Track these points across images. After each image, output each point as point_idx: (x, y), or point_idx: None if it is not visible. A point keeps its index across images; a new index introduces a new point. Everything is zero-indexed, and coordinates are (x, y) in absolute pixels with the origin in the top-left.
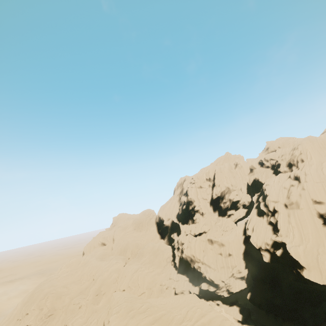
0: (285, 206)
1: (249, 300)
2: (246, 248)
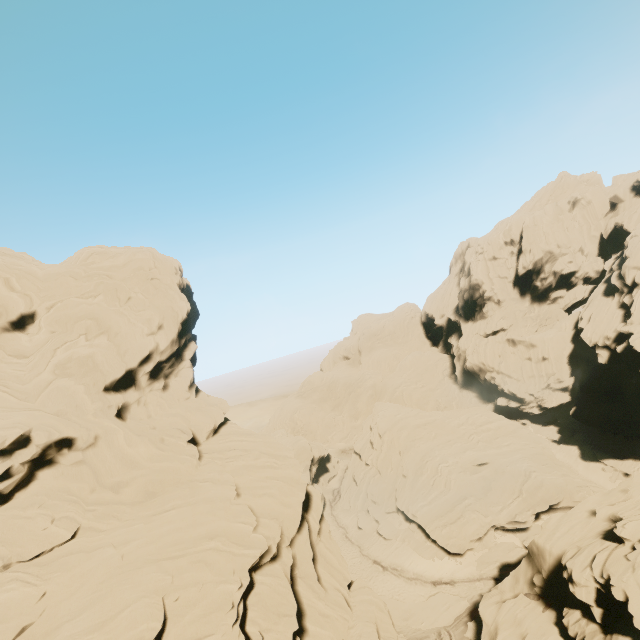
0: None
1: (572, 416)
2: (575, 349)
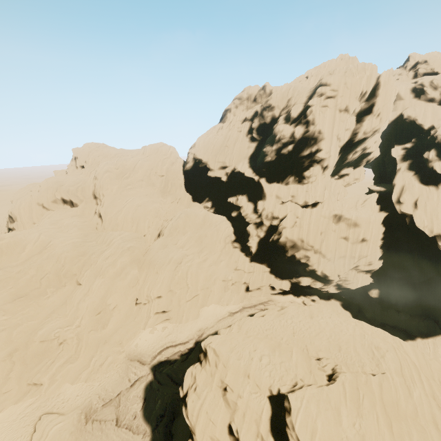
0: None
1: (375, 298)
2: (384, 232)
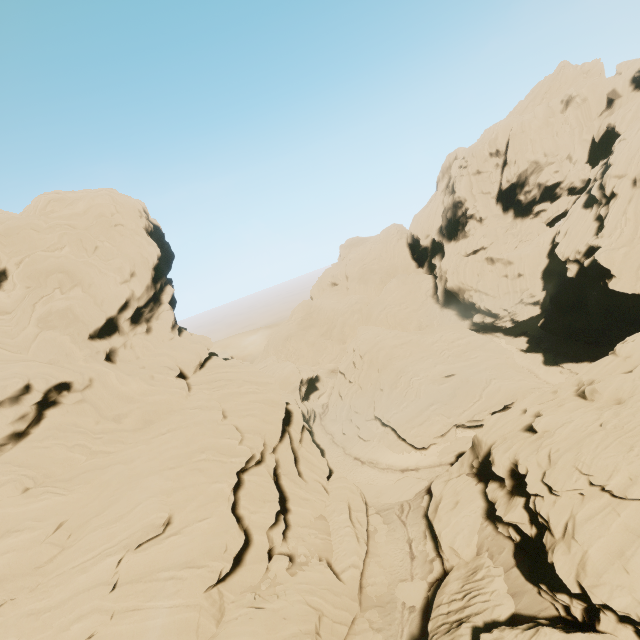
0: (633, 183)
1: (540, 327)
2: (550, 264)
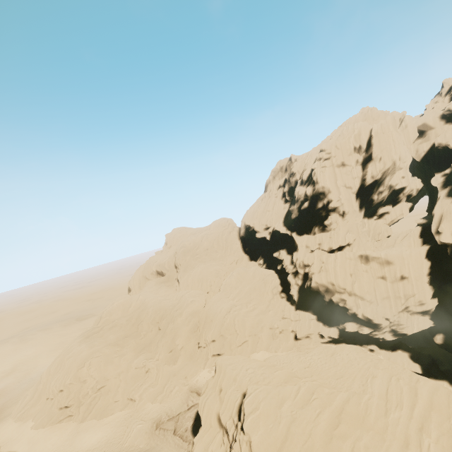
0: None
1: (441, 345)
2: (432, 266)
